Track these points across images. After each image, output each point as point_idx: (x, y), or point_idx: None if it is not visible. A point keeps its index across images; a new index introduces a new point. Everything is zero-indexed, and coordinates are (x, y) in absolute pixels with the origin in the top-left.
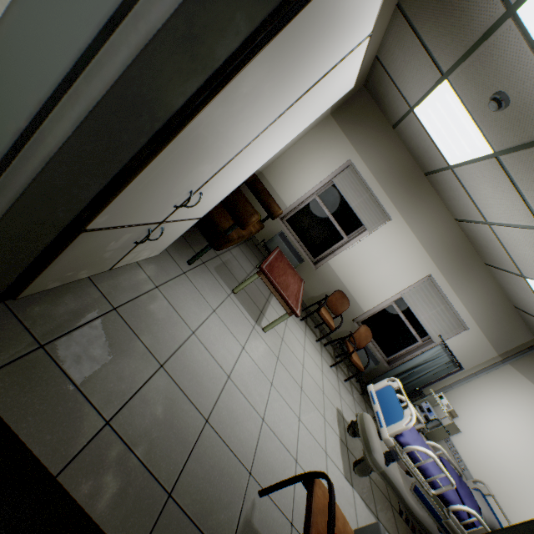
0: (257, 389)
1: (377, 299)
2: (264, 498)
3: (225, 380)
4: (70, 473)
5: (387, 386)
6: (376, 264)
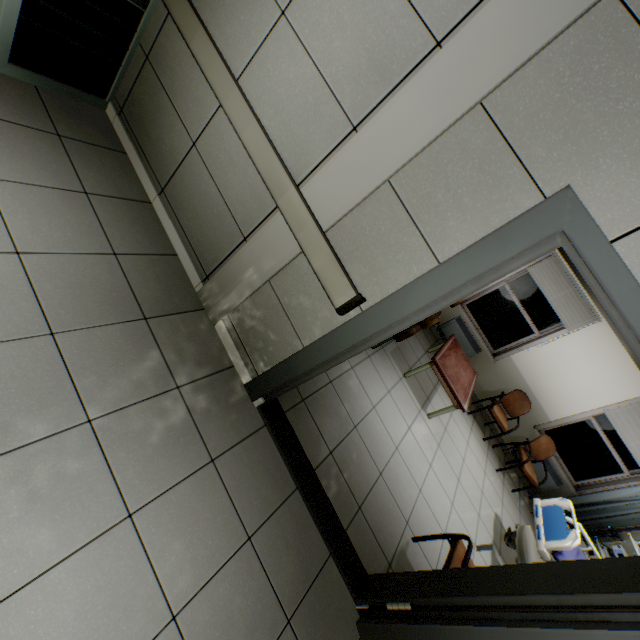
0: (417, 465)
1: (569, 409)
2: (415, 544)
3: (394, 450)
4: (318, 472)
5: (556, 505)
6: (573, 368)
